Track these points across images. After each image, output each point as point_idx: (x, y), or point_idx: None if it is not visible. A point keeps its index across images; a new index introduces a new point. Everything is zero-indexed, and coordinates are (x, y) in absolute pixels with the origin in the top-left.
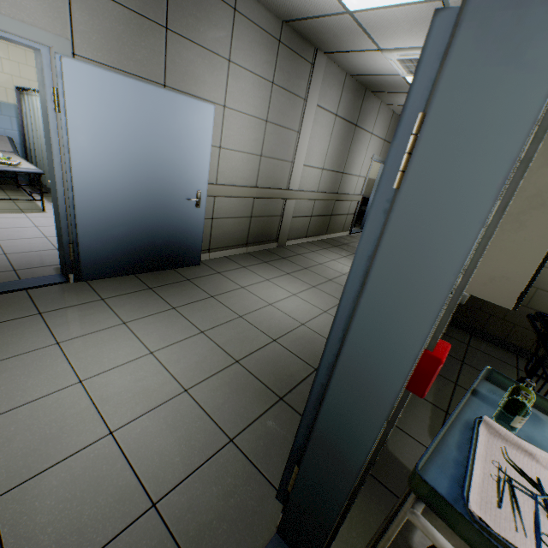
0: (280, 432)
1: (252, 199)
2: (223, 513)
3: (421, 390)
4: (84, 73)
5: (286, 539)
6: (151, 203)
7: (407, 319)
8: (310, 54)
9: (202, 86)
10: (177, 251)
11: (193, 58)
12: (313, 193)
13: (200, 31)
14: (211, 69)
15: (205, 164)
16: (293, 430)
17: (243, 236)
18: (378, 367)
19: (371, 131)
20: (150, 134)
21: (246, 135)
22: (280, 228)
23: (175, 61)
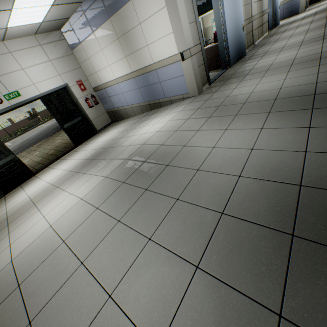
0: None
1: (246, 26)
2: None
3: None
4: None
5: None
6: (236, 34)
7: None
8: None
9: None
10: (242, 51)
11: None
12: (257, 15)
13: None
14: None
15: (242, 13)
16: None
17: (246, 44)
18: None
19: None
20: (233, 8)
21: None
22: (252, 37)
23: None
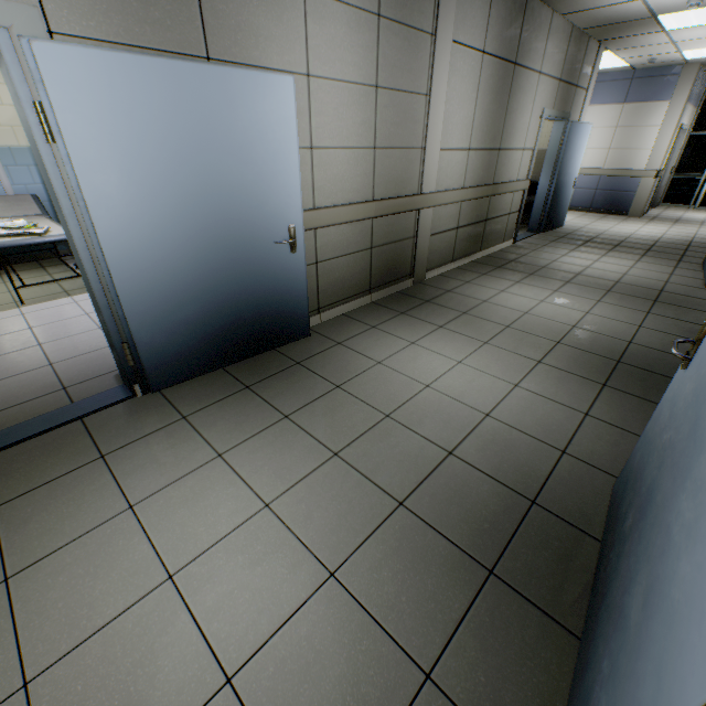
0: (508, 649)
1: (369, 221)
2: None
3: None
4: (73, 63)
5: None
6: (225, 260)
7: None
8: None
9: (267, 45)
10: (275, 322)
11: None
12: (458, 192)
13: None
14: (278, 12)
15: (294, 181)
16: (529, 640)
17: (364, 280)
18: None
19: (538, 69)
20: (201, 149)
21: (347, 119)
22: (414, 255)
23: (217, 8)
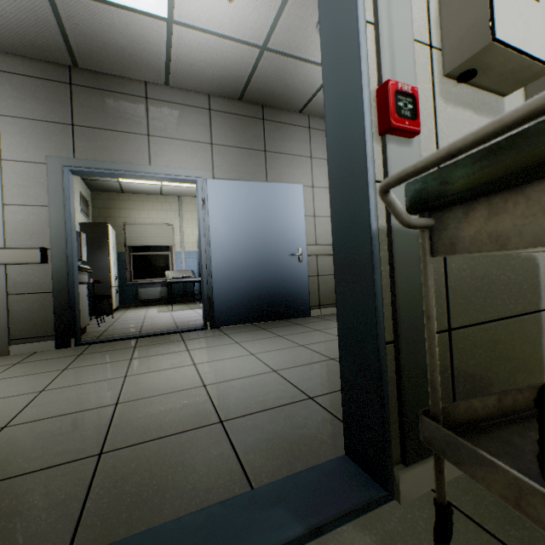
0: None
1: None
2: (285, 436)
3: (386, 120)
4: (218, 185)
5: (354, 453)
6: (262, 261)
7: (347, 74)
8: None
9: (293, 177)
10: (287, 302)
11: (284, 163)
12: None
13: (287, 146)
14: (298, 166)
15: (302, 227)
16: None
17: None
18: (347, 132)
19: None
20: (258, 212)
21: None
22: None
23: (272, 167)
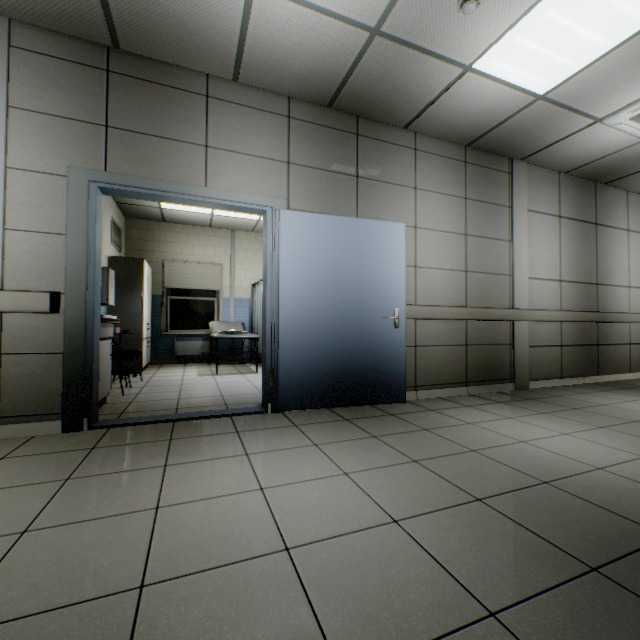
0: (616, 633)
1: (463, 323)
2: None
3: None
4: (294, 218)
5: None
6: (347, 324)
7: None
8: (503, 165)
9: (391, 213)
10: (376, 381)
11: (380, 193)
12: (554, 313)
13: (385, 172)
14: (398, 199)
15: (401, 280)
16: None
17: (459, 371)
18: None
19: (624, 227)
20: (344, 257)
21: (443, 252)
22: (512, 361)
23: (365, 198)
